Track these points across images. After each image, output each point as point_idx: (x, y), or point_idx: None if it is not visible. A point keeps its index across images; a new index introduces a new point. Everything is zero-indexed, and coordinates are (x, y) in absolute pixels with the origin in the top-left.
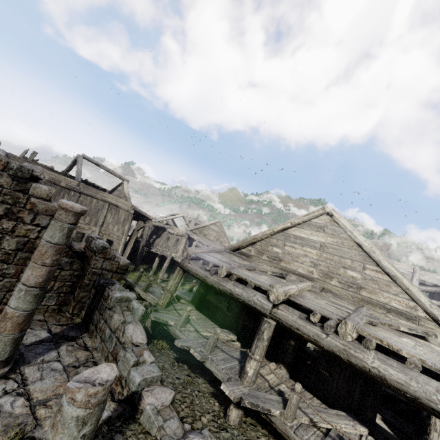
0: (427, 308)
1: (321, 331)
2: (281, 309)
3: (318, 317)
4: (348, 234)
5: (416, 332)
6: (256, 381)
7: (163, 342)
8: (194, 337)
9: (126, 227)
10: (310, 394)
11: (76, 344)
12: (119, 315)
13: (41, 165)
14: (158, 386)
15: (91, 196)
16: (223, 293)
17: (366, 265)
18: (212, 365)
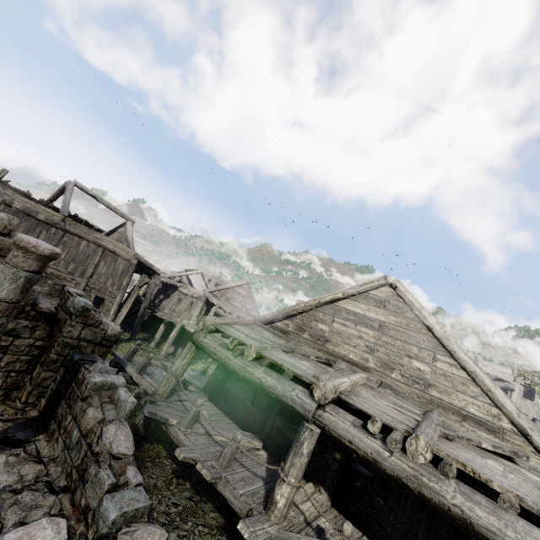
0: (515, 418)
1: (383, 447)
2: (328, 411)
3: (379, 427)
4: (415, 313)
5: (503, 451)
6: (288, 514)
7: (160, 445)
8: (203, 443)
9: (125, 281)
10: (358, 532)
11: (23, 453)
12: (96, 411)
13: (12, 188)
14: (143, 523)
15: (80, 236)
16: (249, 382)
17: (437, 356)
18: (227, 488)
